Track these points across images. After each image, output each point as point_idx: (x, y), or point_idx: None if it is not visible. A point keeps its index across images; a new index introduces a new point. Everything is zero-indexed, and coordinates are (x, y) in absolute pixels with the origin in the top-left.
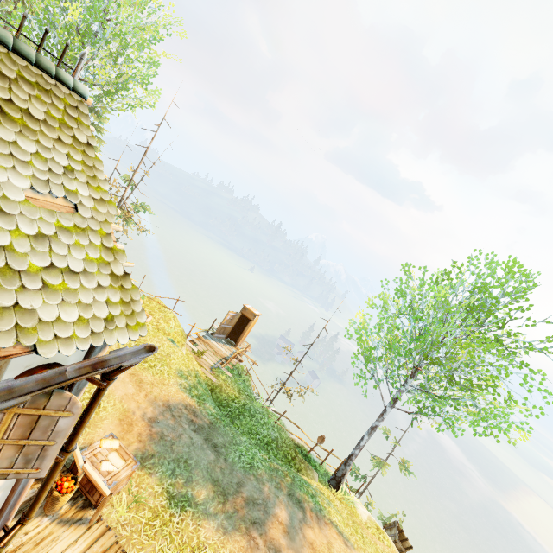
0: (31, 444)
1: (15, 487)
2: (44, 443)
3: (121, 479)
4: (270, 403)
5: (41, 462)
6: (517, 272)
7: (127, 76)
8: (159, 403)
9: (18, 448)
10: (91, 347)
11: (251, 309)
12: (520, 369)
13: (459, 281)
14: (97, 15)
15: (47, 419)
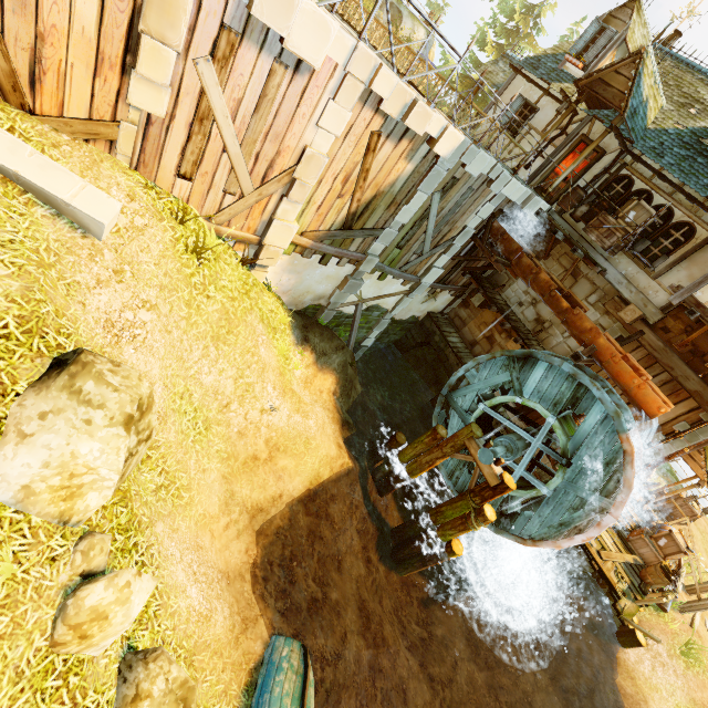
0: None
1: None
2: None
3: None
4: None
5: None
6: None
7: None
8: None
9: None
10: None
11: None
12: None
13: None
14: None
15: None
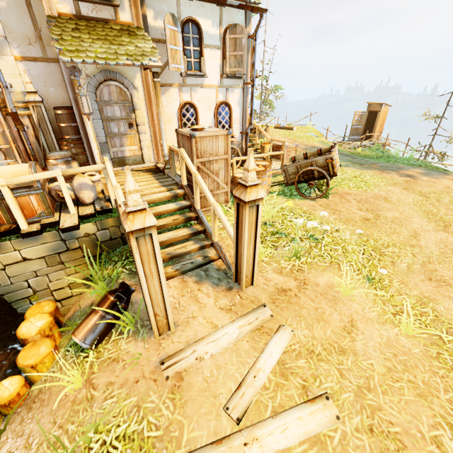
0: (237, 55)
1: (243, 107)
2: (241, 54)
3: (289, 145)
4: None
5: (243, 65)
6: None
7: None
8: (308, 146)
9: (234, 57)
10: (245, 22)
11: (376, 103)
12: None
13: None
14: None
15: (238, 40)
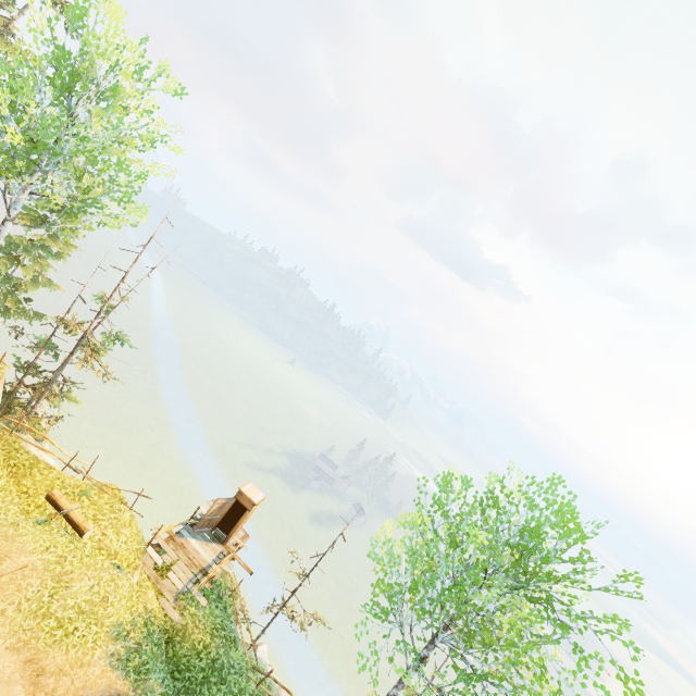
0: None
1: None
2: None
3: None
4: (264, 630)
5: None
6: (572, 530)
7: (98, 194)
8: None
9: None
10: None
11: (250, 494)
12: (575, 654)
13: (506, 517)
14: (60, 119)
15: None
